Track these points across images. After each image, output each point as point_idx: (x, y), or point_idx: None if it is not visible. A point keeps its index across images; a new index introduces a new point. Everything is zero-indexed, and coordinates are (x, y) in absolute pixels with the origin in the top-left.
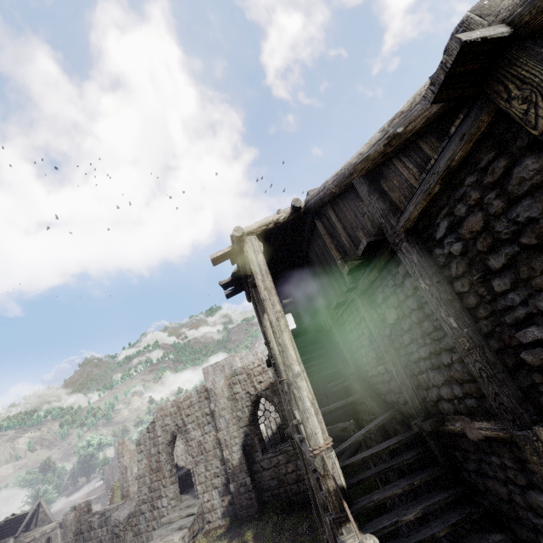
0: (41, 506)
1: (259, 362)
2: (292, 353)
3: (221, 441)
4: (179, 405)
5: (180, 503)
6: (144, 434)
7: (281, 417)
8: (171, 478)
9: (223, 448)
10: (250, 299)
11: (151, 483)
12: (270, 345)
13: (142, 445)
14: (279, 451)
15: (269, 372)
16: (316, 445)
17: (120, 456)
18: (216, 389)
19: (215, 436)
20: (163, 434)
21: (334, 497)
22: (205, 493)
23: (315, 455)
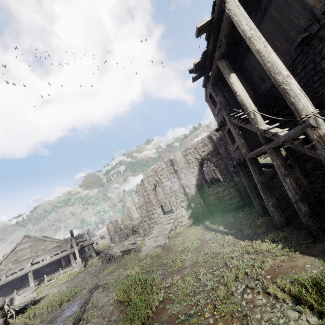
0: (89, 230)
1: (201, 140)
2: (280, 64)
3: (183, 184)
4: (155, 171)
5: (163, 216)
6: (139, 187)
7: (218, 168)
8: (157, 205)
9: (185, 187)
10: (206, 85)
11: (147, 208)
12: (236, 94)
13: (138, 192)
14: (218, 186)
15: (208, 145)
16: (308, 113)
17: (125, 203)
18: (177, 159)
19: (178, 183)
20: (149, 186)
21: (324, 138)
22: (177, 210)
23: (308, 118)
